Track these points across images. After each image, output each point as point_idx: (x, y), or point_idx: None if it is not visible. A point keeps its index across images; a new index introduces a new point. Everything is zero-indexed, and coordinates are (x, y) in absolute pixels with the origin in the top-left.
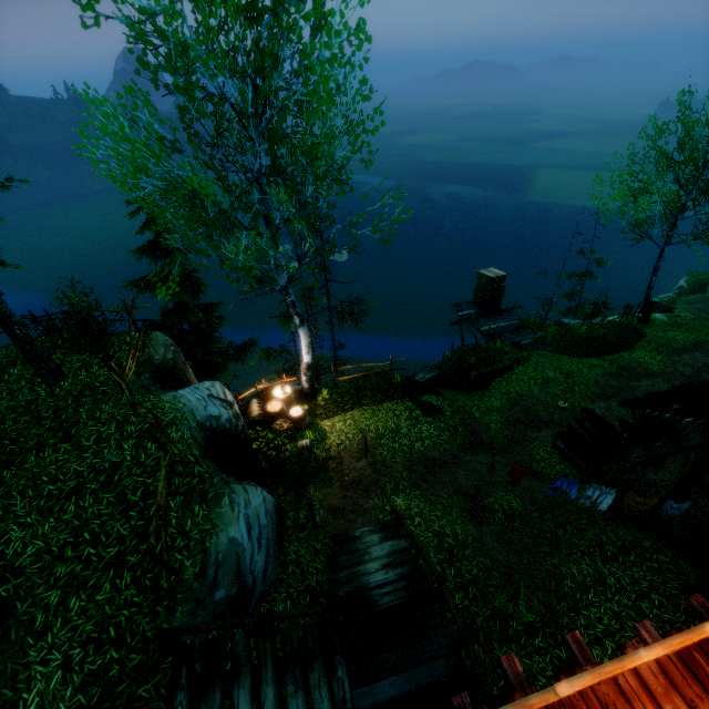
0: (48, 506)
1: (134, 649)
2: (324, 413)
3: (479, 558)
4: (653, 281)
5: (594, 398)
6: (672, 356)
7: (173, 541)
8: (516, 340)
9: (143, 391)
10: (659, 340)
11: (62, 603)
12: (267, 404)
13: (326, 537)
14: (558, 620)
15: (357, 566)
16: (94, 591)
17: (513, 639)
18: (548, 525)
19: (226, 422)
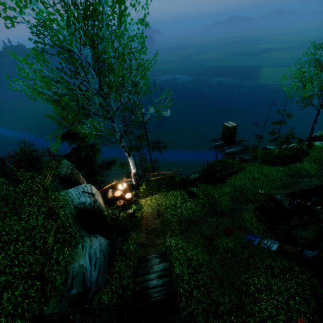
0: (2, 246)
1: (28, 319)
2: (142, 196)
3: (208, 272)
4: (314, 126)
5: (278, 188)
6: (322, 165)
7: (52, 266)
8: (241, 157)
9: (54, 189)
10: (316, 157)
11: (0, 295)
12: (115, 192)
13: (135, 259)
14: (244, 308)
15: (145, 275)
16: (15, 289)
17: (220, 316)
18: (245, 256)
19: (88, 205)
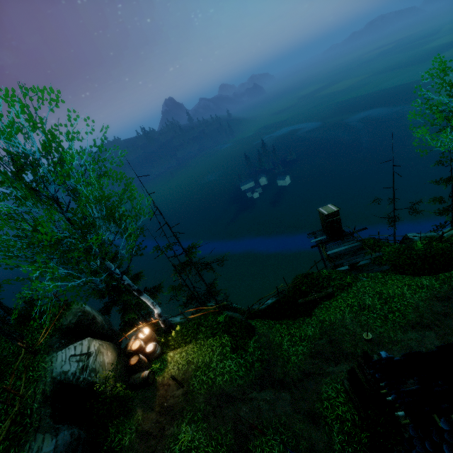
0: None
1: None
2: (173, 345)
3: None
4: None
5: (406, 327)
6: None
7: None
8: (354, 262)
9: (48, 349)
10: None
11: None
12: (133, 343)
13: None
14: None
15: None
16: None
17: None
18: None
19: (71, 375)
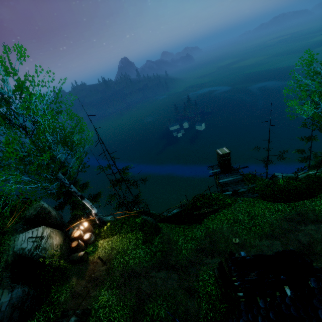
0: None
1: None
2: (104, 235)
3: None
4: None
5: (262, 237)
6: None
7: None
8: (236, 189)
9: (13, 232)
10: None
11: None
12: (75, 232)
13: (59, 311)
14: None
15: None
16: None
17: None
18: None
19: (27, 251)
